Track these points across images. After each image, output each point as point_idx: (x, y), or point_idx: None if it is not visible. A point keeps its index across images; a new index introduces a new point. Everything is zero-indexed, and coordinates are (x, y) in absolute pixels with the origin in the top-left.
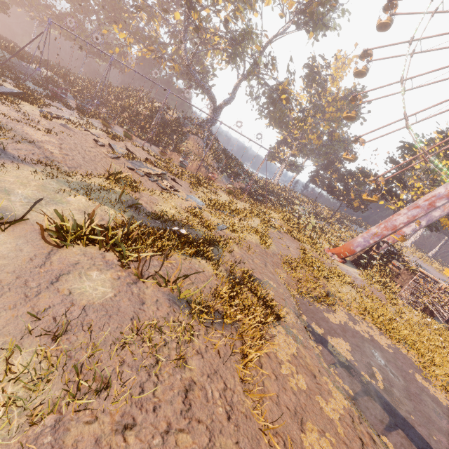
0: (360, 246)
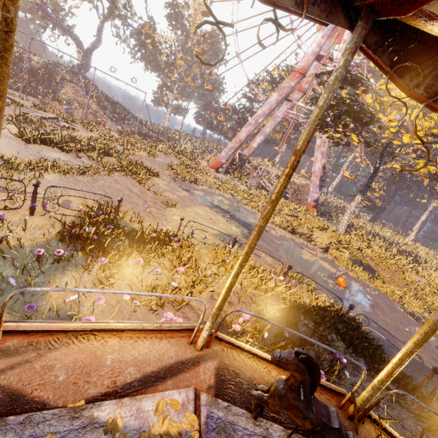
0: (224, 158)
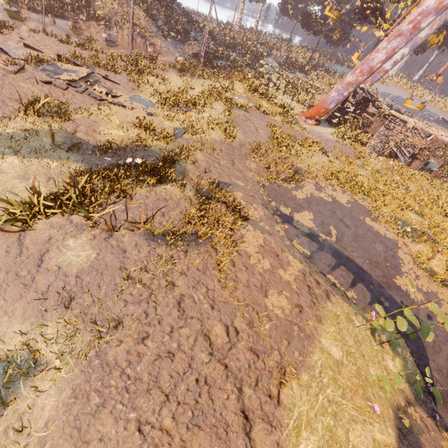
0: (333, 102)
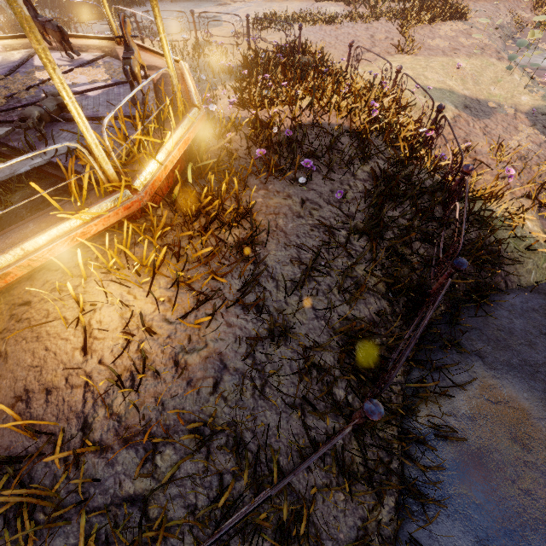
0: None
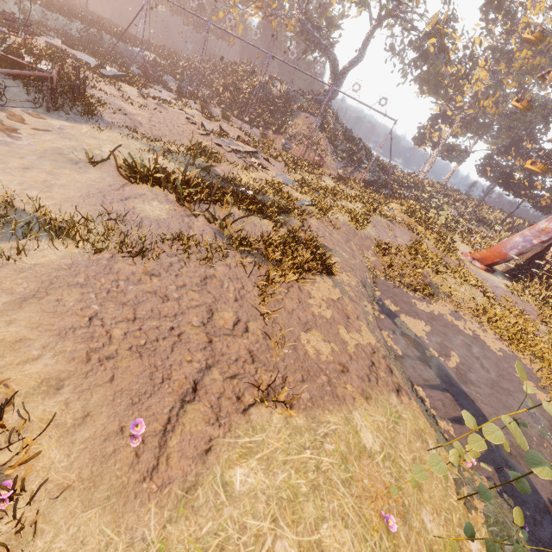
0: (516, 248)
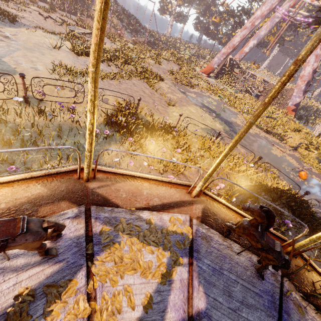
0: (216, 64)
